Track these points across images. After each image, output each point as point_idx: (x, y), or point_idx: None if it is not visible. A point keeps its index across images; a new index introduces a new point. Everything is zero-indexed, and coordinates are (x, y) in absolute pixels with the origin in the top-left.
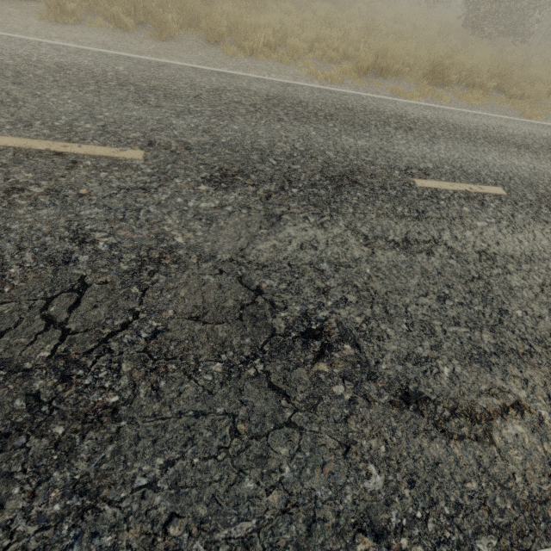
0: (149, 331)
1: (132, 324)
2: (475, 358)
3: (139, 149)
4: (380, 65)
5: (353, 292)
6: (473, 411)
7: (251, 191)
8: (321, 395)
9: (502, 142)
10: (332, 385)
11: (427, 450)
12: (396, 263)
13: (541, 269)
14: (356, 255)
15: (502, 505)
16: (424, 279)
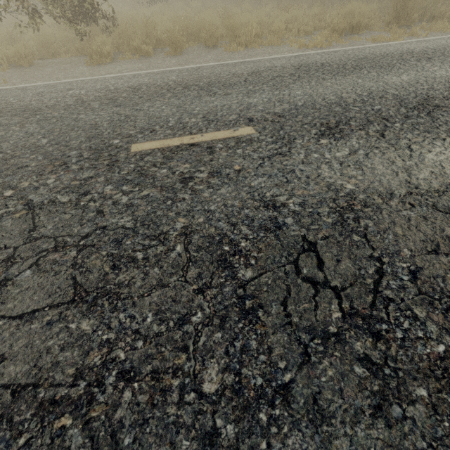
0: (405, 273)
1: (384, 269)
2: None
3: (246, 126)
4: (351, 24)
5: None
6: None
7: (364, 134)
8: None
9: None
10: None
11: None
12: None
13: None
14: None
15: None
16: None
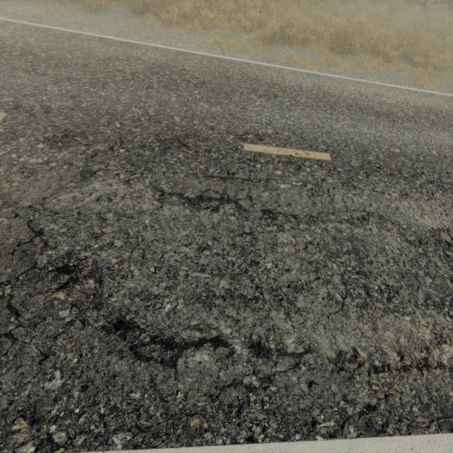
0: None
1: None
2: (202, 299)
3: (3, 112)
4: (287, 33)
5: (123, 238)
6: (172, 341)
7: (82, 150)
8: (47, 316)
9: (364, 110)
10: (61, 309)
11: (112, 366)
12: (177, 217)
13: (317, 229)
14: (144, 208)
15: (153, 413)
16: (195, 231)
